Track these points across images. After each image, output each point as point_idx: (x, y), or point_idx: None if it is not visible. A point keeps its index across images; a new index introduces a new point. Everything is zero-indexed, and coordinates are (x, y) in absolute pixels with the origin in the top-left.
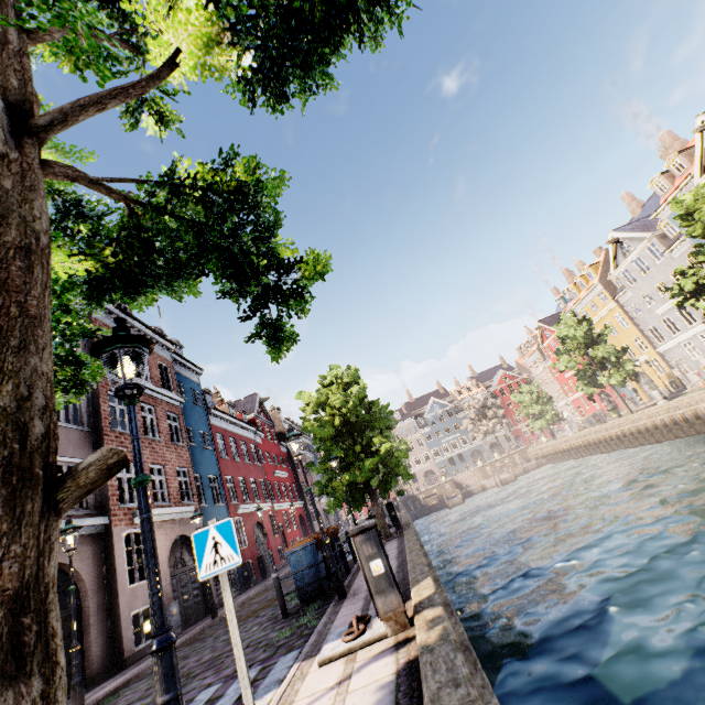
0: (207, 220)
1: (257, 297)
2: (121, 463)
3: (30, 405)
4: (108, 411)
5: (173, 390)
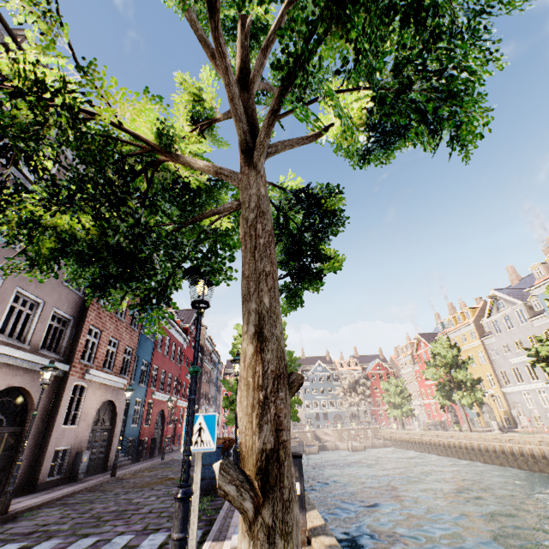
0: (302, 221)
1: (292, 270)
2: (301, 384)
3: (282, 337)
4: None
5: None
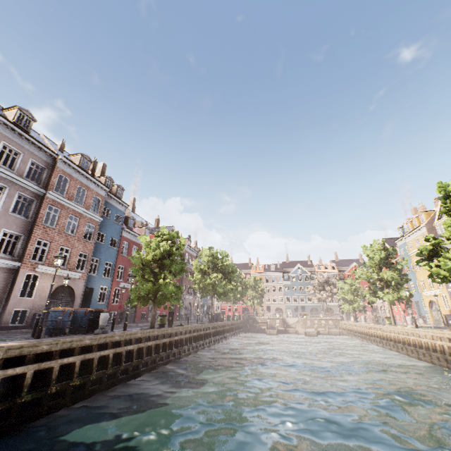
0: None
1: None
2: None
3: None
4: (44, 214)
5: (99, 212)
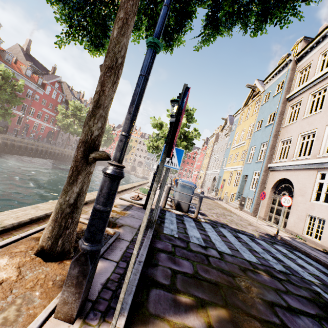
0: None
1: None
2: None
3: None
4: None
5: None
